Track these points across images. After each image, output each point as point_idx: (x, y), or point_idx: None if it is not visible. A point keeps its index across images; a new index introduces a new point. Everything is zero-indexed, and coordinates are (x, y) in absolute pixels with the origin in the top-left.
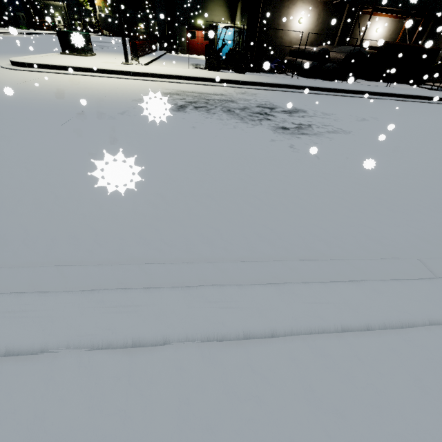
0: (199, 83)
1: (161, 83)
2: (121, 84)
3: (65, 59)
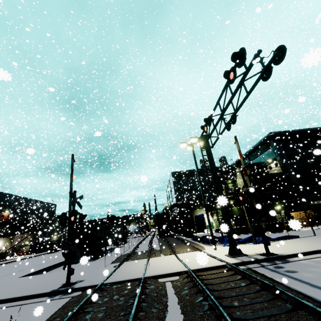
0: None
1: None
2: None
3: None
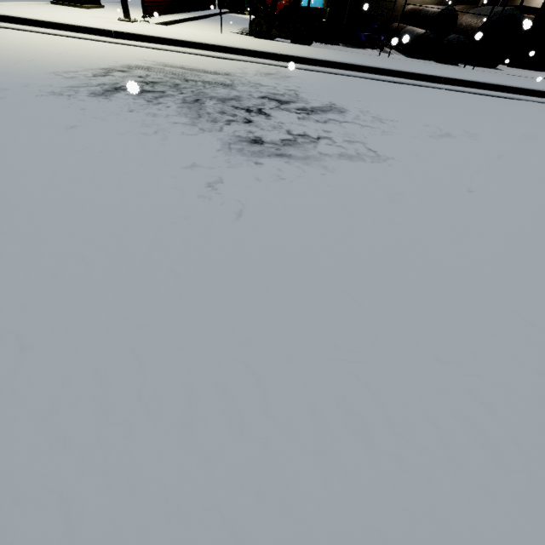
0: (210, 55)
1: (149, 50)
2: (79, 48)
3: (41, 10)
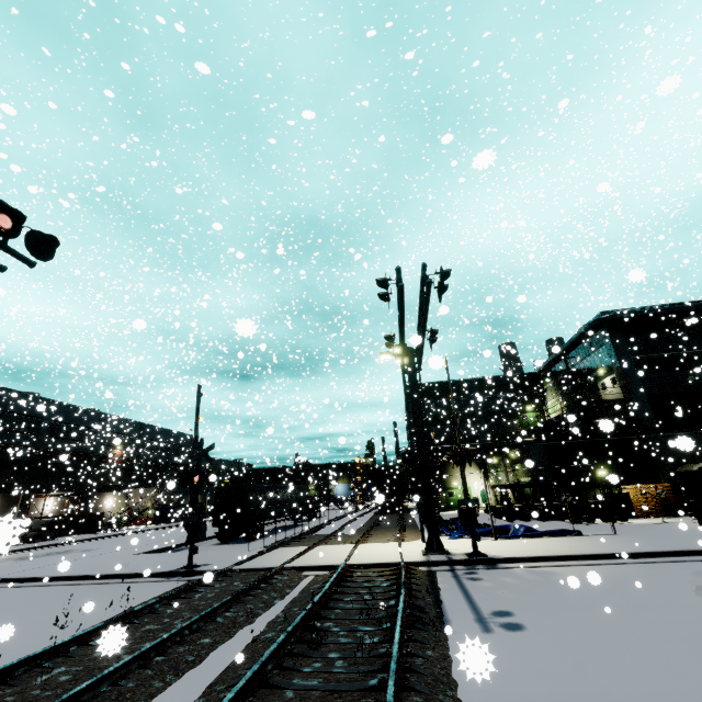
0: None
1: None
2: None
3: None
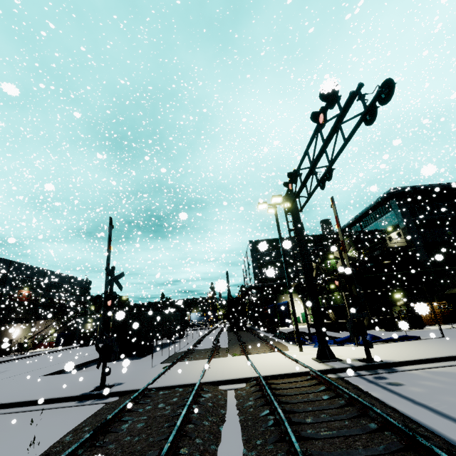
0: None
1: None
2: None
3: None
